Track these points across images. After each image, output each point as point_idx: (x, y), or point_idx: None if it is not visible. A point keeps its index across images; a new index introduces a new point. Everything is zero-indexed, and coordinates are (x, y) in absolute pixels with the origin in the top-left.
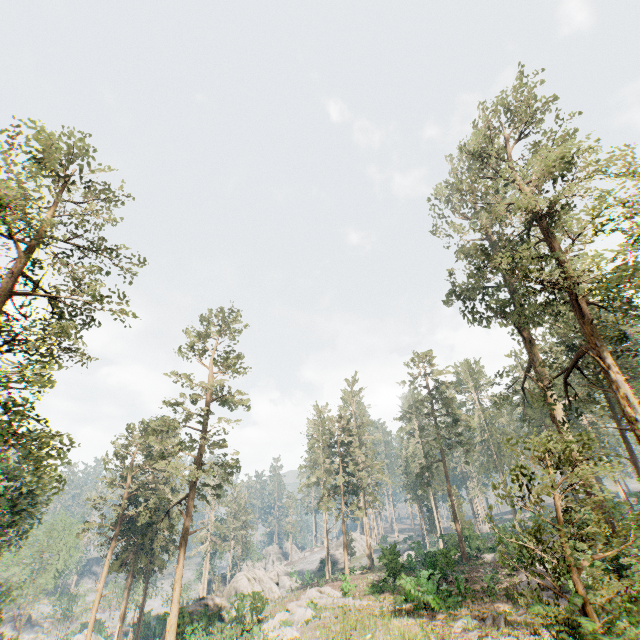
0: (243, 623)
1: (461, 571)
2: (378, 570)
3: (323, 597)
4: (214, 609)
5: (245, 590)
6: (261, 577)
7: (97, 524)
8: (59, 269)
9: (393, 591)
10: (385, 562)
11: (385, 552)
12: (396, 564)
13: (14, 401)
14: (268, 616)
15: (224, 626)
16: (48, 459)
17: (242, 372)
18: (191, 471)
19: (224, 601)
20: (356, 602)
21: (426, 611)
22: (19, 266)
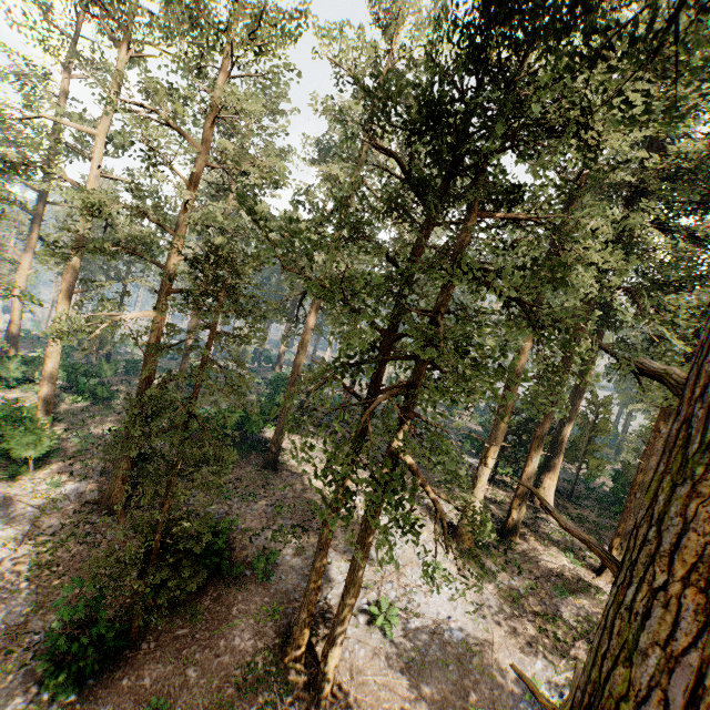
0: None
1: None
2: None
3: None
4: None
5: None
6: None
7: None
8: None
9: None
10: None
11: None
12: None
13: None
14: None
15: None
16: None
17: None
18: None
19: None
20: None
21: None
22: None
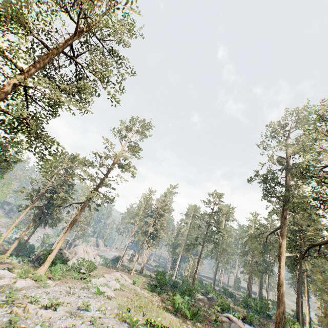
0: (81, 273)
1: (195, 301)
2: (145, 276)
3: (122, 279)
4: (64, 257)
5: (80, 255)
6: (89, 252)
7: (29, 191)
8: (97, 52)
9: (159, 294)
10: (158, 278)
11: (159, 273)
12: (163, 281)
13: (40, 112)
14: (95, 276)
15: (69, 269)
16: (50, 155)
17: (136, 157)
18: (91, 192)
19: (70, 255)
20: (141, 291)
21: (180, 315)
22: (72, 38)
